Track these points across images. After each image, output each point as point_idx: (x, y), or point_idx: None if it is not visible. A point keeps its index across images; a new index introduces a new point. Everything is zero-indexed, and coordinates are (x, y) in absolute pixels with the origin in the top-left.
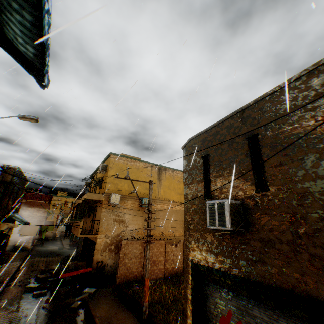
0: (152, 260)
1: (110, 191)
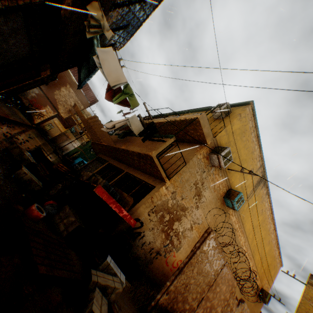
0: (211, 303)
1: (219, 142)
